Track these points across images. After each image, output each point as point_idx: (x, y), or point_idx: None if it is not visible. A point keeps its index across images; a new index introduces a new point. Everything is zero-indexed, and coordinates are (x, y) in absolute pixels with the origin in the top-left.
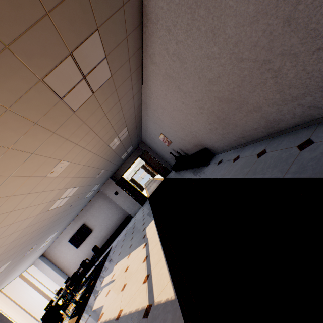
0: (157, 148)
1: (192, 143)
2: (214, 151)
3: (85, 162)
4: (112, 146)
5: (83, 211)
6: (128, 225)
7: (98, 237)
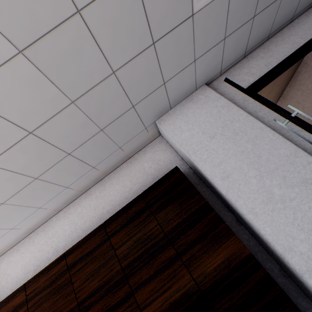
0: None
1: None
2: None
3: None
4: None
5: None
6: None
7: None
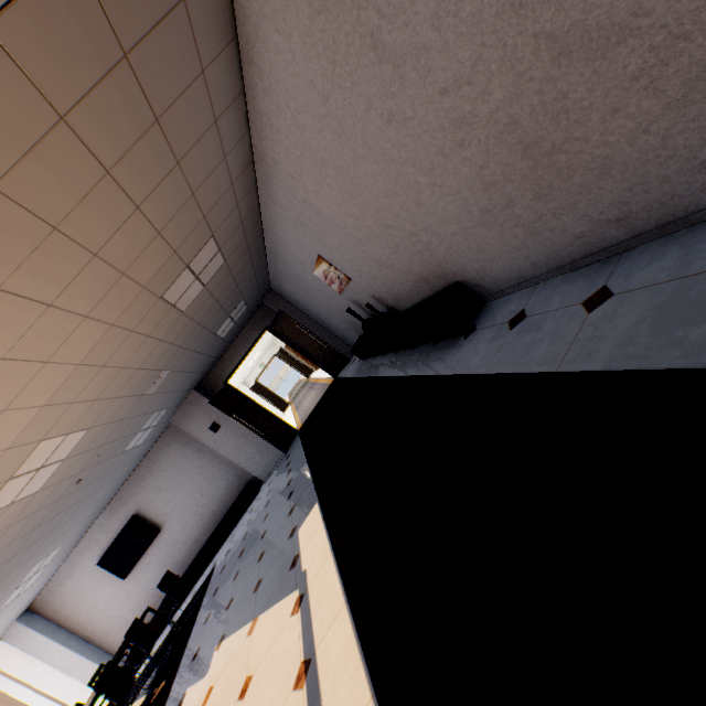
0: (310, 303)
1: (413, 273)
2: (486, 290)
3: (81, 355)
4: (178, 299)
5: (129, 481)
6: (254, 506)
7: (177, 543)
